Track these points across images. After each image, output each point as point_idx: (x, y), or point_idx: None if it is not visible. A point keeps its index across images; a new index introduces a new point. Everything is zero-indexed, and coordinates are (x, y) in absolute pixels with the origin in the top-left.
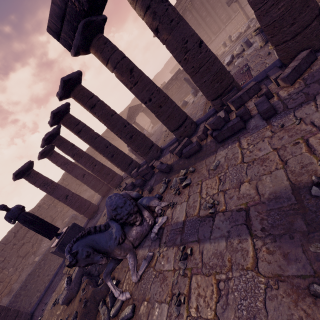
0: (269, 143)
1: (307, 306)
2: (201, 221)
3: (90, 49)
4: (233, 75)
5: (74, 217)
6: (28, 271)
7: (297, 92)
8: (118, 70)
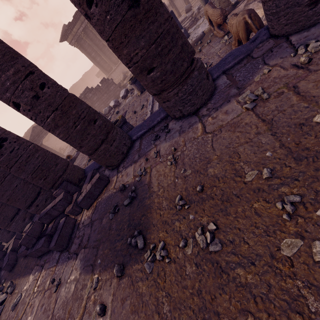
0: (38, 305)
1: None
2: None
3: None
4: None
5: None
6: None
7: (84, 226)
8: None
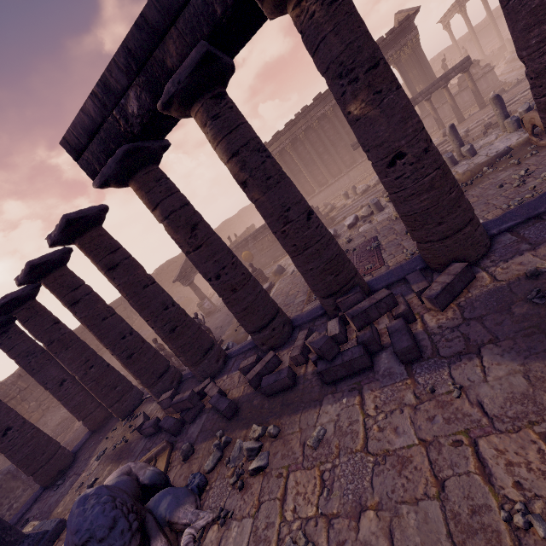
0: (411, 422)
1: None
2: None
3: (130, 183)
4: (356, 248)
5: (13, 473)
6: None
7: (451, 328)
8: (172, 222)
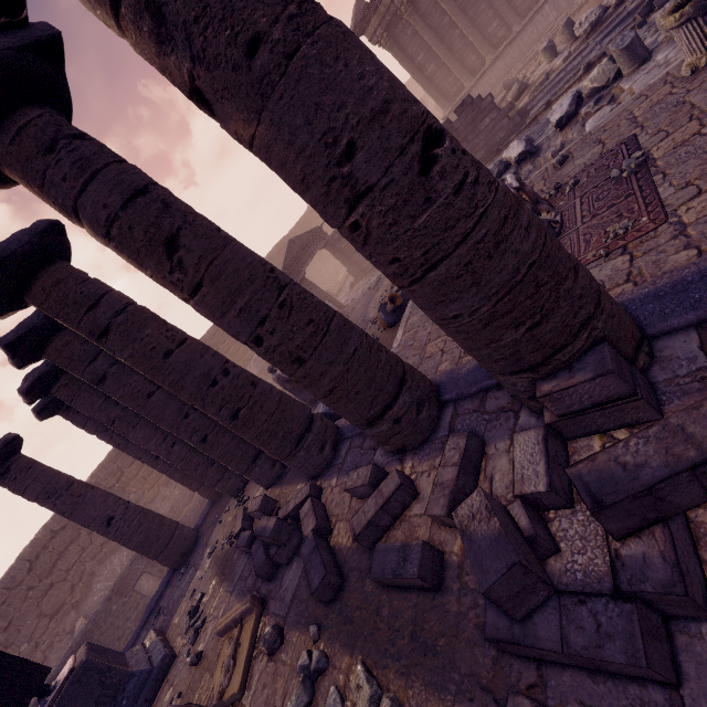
0: None
1: None
2: None
3: (7, 174)
4: (579, 179)
5: None
6: (62, 650)
7: None
8: (121, 245)
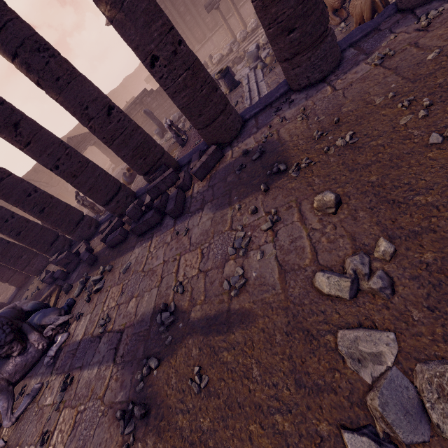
0: (164, 252)
1: (113, 429)
2: (91, 342)
3: None
4: None
5: None
6: None
7: (201, 193)
8: None
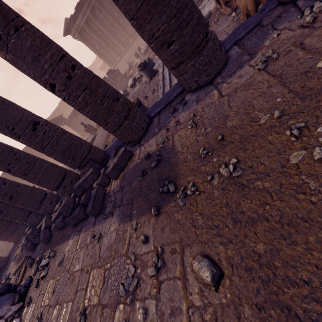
0: (83, 256)
1: None
2: None
3: None
4: None
5: None
6: None
7: (115, 192)
8: None
